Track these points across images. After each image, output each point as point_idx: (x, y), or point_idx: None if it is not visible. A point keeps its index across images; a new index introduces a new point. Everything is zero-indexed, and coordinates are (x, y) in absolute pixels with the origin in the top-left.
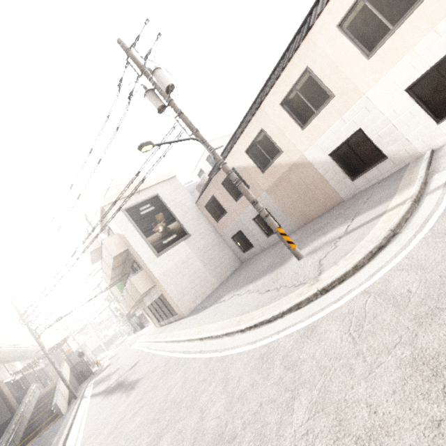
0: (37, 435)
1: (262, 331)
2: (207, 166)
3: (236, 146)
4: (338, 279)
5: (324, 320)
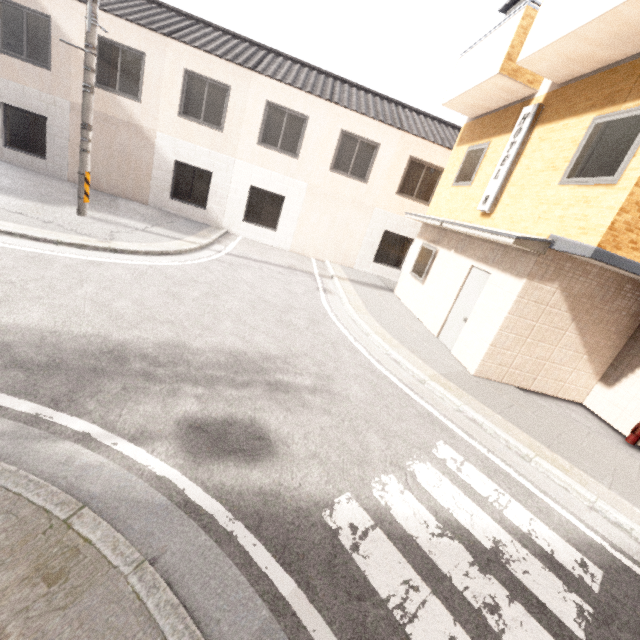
0: None
1: (23, 242)
2: None
3: None
4: (131, 251)
5: (112, 264)
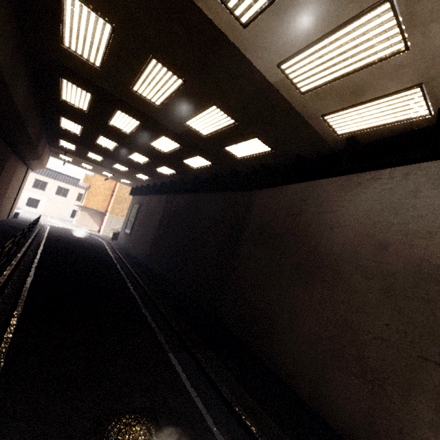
0: None
1: None
2: None
3: None
4: None
5: None
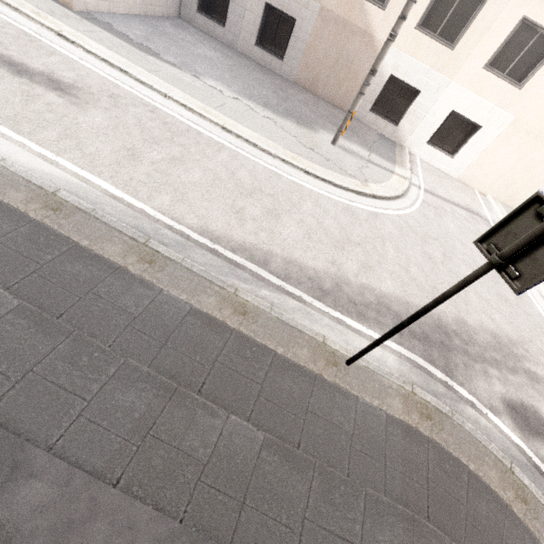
0: None
1: (331, 189)
2: None
3: None
4: (382, 197)
5: (381, 216)
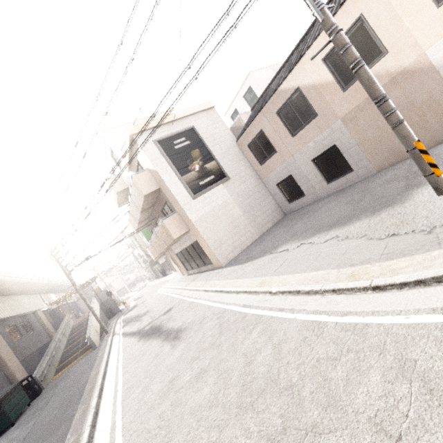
0: (74, 361)
1: None
2: (243, 105)
3: (310, 52)
4: None
5: None
